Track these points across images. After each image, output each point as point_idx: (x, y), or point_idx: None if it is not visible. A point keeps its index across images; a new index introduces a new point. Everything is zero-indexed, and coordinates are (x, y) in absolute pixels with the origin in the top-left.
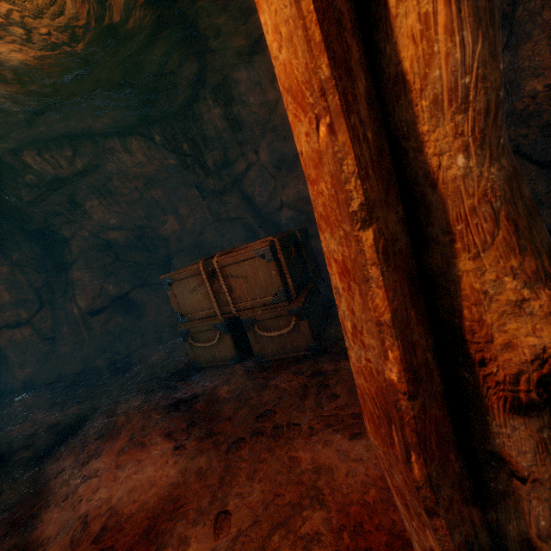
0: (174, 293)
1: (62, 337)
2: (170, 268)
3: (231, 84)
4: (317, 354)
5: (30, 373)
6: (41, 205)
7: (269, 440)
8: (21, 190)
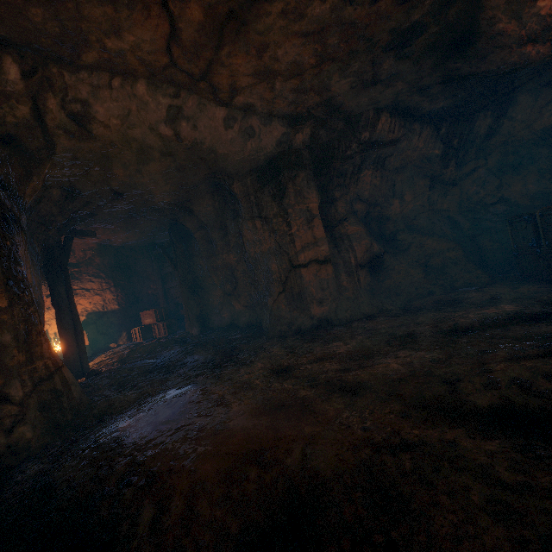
0: None
1: (339, 283)
2: (393, 243)
3: (511, 104)
4: None
5: (326, 311)
6: (346, 162)
7: None
8: (353, 144)
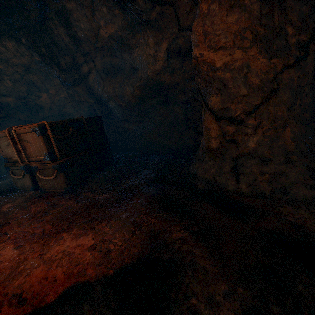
0: None
1: None
2: None
3: (67, 12)
4: (68, 193)
5: None
6: None
7: None
8: None
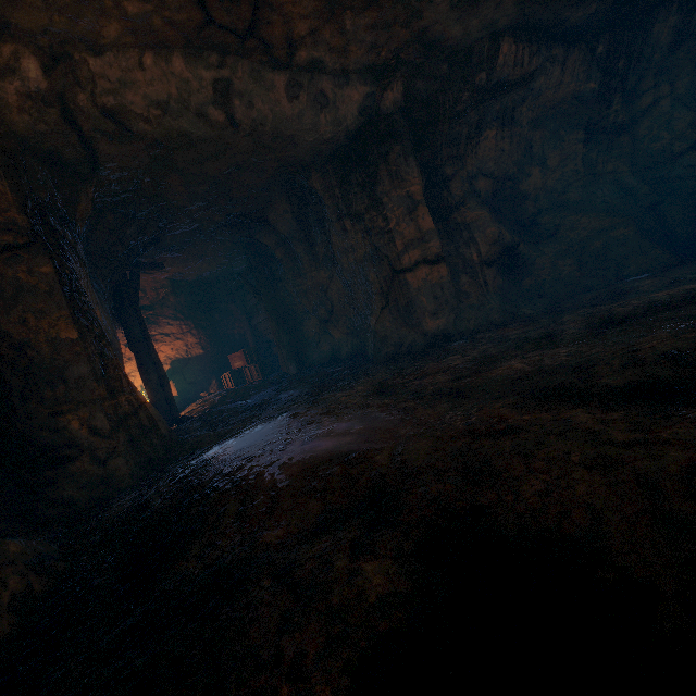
0: None
1: (459, 289)
2: (533, 230)
3: None
4: None
5: (442, 325)
6: (457, 122)
7: None
8: (463, 93)
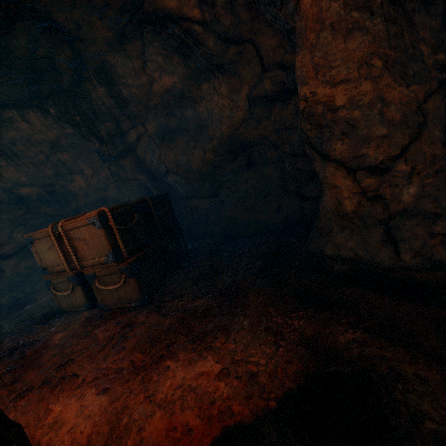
0: (36, 249)
1: None
2: None
3: (110, 68)
4: (143, 305)
5: None
6: None
7: (49, 390)
8: None
